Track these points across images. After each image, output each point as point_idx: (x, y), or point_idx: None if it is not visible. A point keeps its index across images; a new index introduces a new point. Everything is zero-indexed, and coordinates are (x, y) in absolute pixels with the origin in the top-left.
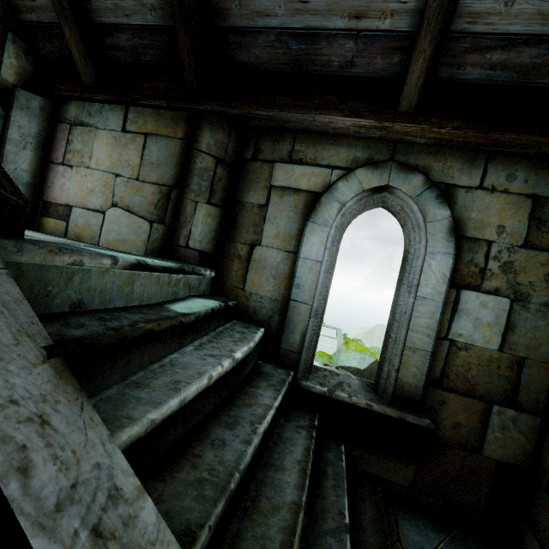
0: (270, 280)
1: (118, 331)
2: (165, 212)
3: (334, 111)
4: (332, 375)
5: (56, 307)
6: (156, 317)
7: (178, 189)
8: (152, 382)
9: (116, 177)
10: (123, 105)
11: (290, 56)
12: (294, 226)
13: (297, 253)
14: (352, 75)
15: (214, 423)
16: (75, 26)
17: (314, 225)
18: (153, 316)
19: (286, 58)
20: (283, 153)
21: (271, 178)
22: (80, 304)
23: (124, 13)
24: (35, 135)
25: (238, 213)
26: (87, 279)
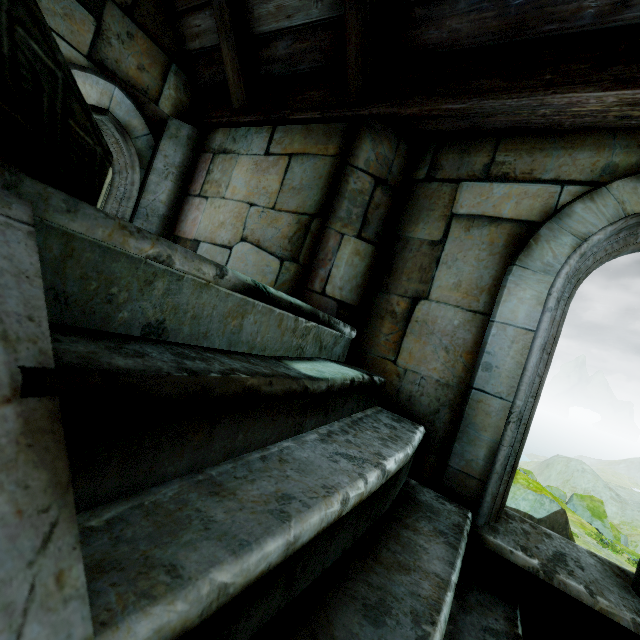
0: (439, 353)
1: (197, 376)
2: (300, 247)
3: (582, 86)
4: (538, 533)
5: (120, 324)
6: (268, 372)
7: (321, 217)
8: (241, 487)
9: (250, 206)
10: (271, 126)
11: (507, 17)
12: (487, 273)
13: (489, 314)
14: (621, 24)
15: (341, 596)
16: (233, 40)
17: (524, 271)
18: (264, 370)
19: (500, 23)
20: (475, 168)
21: (453, 204)
22: (159, 328)
23: (286, 14)
24: (178, 165)
25: (397, 252)
26: (175, 290)
